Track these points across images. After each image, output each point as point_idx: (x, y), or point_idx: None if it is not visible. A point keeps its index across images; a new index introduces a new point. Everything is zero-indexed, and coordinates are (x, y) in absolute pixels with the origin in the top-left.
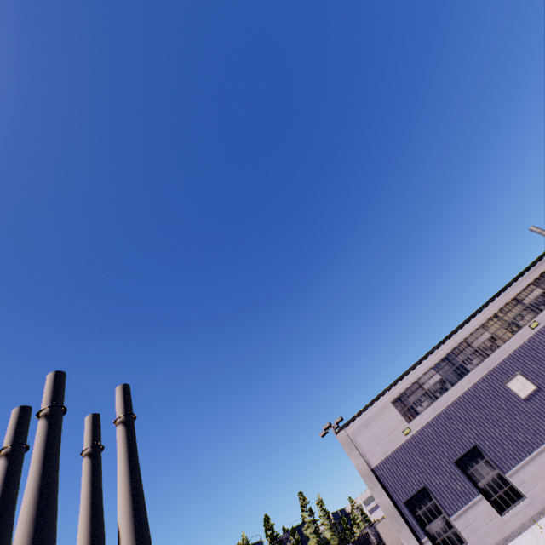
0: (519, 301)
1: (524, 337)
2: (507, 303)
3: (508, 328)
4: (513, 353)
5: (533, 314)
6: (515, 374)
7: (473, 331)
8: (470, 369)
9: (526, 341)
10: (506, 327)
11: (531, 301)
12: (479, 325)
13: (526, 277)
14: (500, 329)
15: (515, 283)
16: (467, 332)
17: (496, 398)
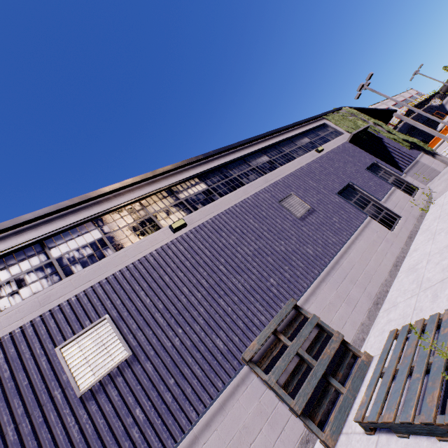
0: (174, 194)
1: (155, 244)
2: (156, 192)
3: (139, 228)
4: (121, 272)
5: (185, 213)
6: (101, 319)
7: (72, 225)
8: (1, 309)
9: (157, 250)
10: (136, 226)
11: (190, 196)
12: (88, 215)
13: (195, 167)
14: (125, 227)
15: (178, 170)
16: (56, 224)
17: (3, 404)
